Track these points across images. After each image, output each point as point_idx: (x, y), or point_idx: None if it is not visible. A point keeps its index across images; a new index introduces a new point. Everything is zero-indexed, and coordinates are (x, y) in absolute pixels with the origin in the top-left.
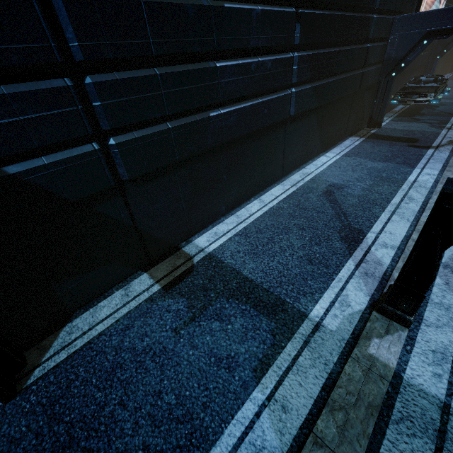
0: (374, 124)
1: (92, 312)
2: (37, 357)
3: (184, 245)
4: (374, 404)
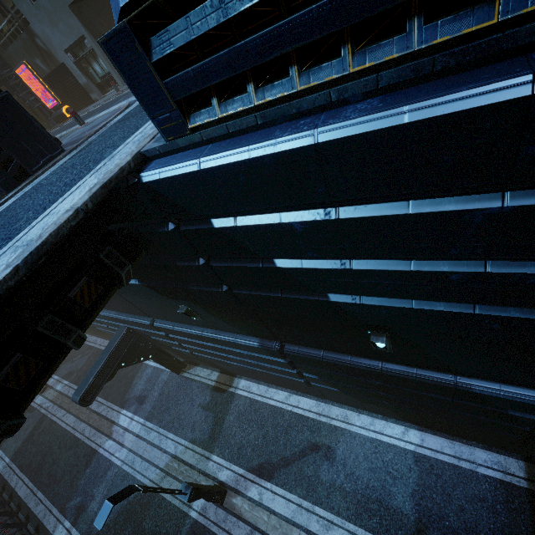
0: None
1: (201, 369)
2: (187, 369)
3: (238, 376)
4: (188, 481)
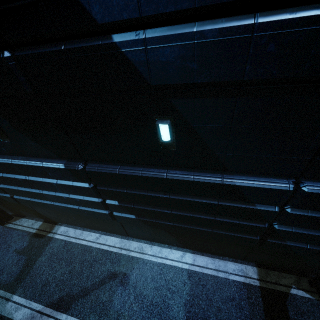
0: (319, 289)
1: (26, 220)
2: (13, 220)
3: (59, 224)
4: None
